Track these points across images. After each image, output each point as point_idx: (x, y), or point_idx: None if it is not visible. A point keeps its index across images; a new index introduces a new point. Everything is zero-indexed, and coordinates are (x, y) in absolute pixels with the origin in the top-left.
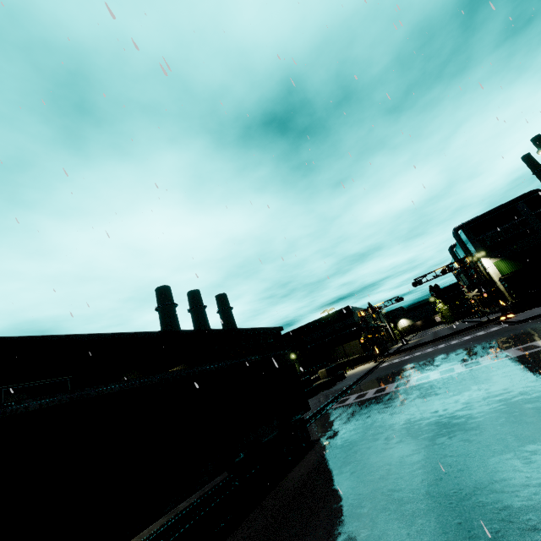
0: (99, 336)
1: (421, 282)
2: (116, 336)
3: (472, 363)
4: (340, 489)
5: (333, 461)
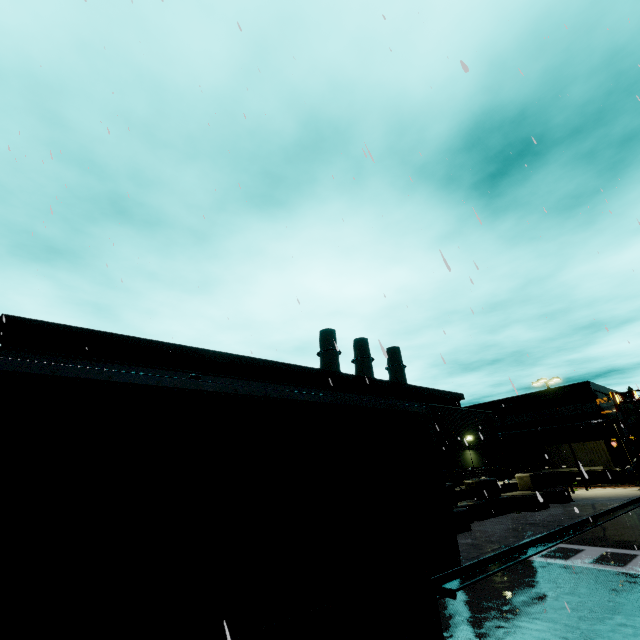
0: (201, 352)
1: None
2: (221, 356)
3: None
4: None
5: None
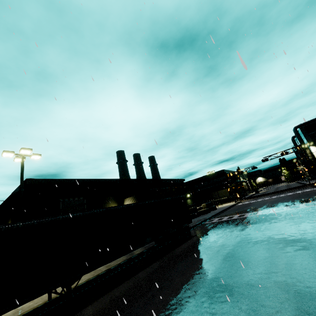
0: (96, 180)
1: (267, 160)
2: (103, 180)
3: (280, 209)
4: (198, 251)
5: (198, 243)
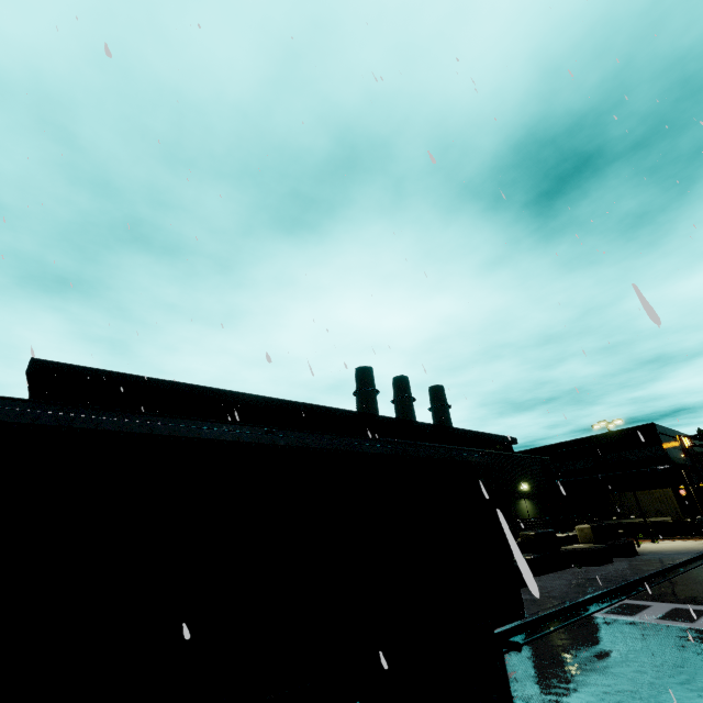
0: (236, 395)
1: None
2: (257, 400)
3: None
4: None
5: None
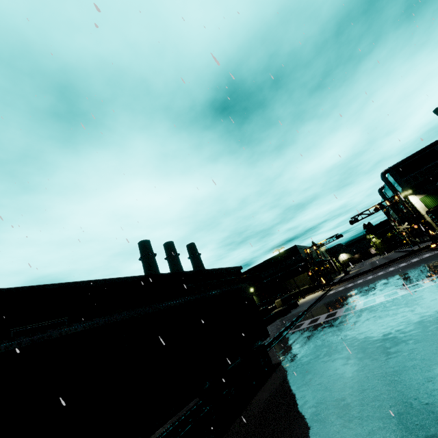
0: (89, 283)
1: (357, 220)
2: (103, 282)
3: (414, 286)
4: (304, 415)
5: (294, 384)
